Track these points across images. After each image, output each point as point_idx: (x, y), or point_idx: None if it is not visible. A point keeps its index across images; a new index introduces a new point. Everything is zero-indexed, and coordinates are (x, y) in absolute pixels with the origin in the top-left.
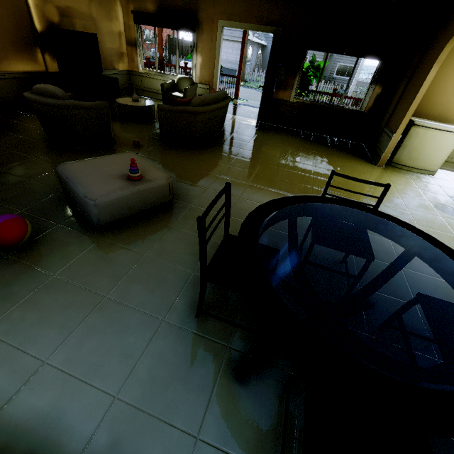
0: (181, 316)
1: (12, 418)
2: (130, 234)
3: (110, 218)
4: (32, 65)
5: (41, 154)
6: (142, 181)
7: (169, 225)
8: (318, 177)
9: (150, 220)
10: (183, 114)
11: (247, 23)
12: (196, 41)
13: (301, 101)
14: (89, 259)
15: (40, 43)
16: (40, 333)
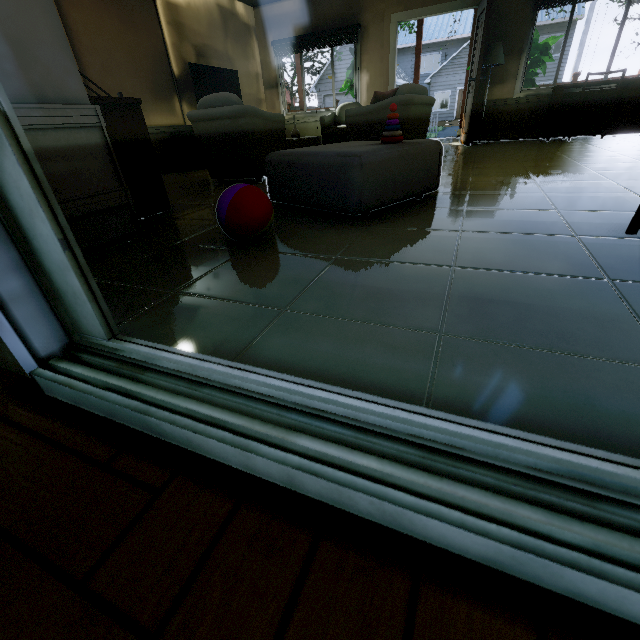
0: (638, 274)
1: (470, 405)
2: (407, 220)
3: (372, 198)
4: (170, 118)
5: (210, 190)
6: (408, 143)
7: (459, 208)
8: (639, 156)
9: (422, 208)
10: (388, 111)
11: (434, 5)
12: (359, 54)
13: (533, 93)
14: (375, 242)
15: (178, 90)
16: (386, 306)
